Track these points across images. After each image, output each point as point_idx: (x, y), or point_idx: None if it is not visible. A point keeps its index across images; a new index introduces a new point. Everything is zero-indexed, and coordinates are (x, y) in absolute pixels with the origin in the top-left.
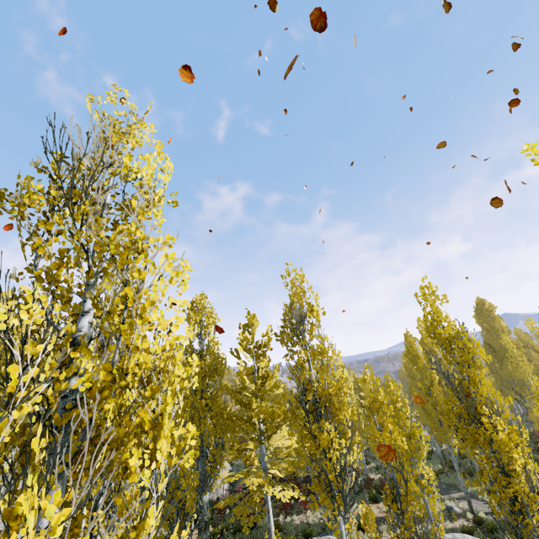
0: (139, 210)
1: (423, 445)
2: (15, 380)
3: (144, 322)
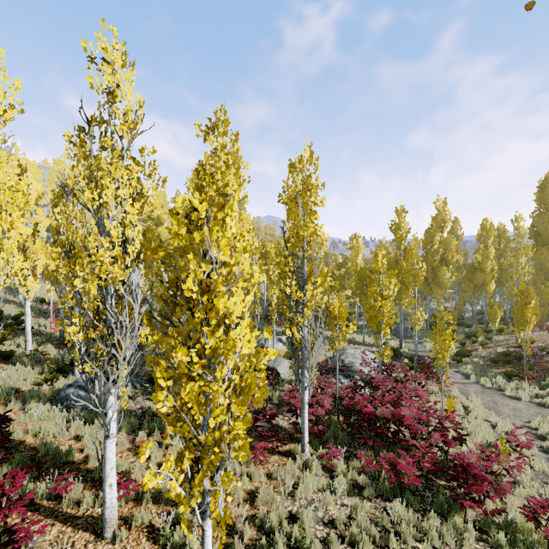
0: None
1: None
2: None
3: None
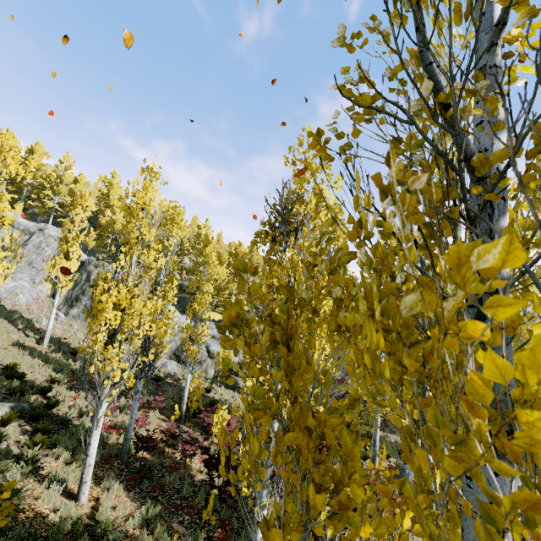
0: None
1: None
2: None
3: None
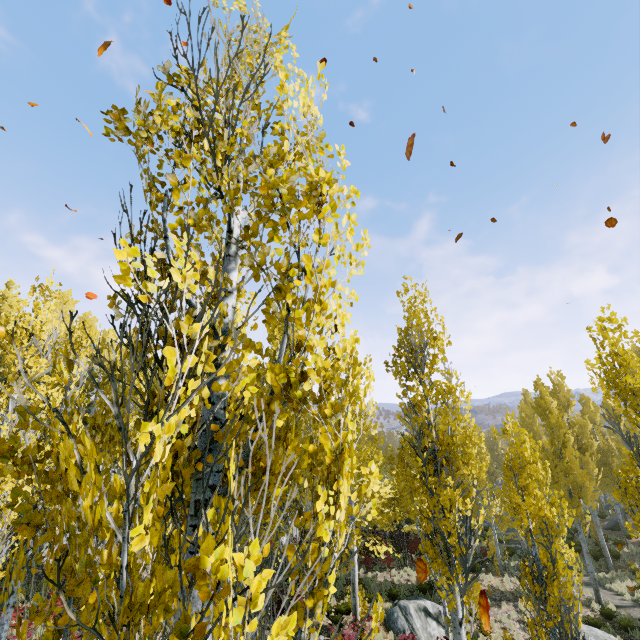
0: (316, 141)
1: (564, 519)
2: (171, 368)
3: (322, 310)
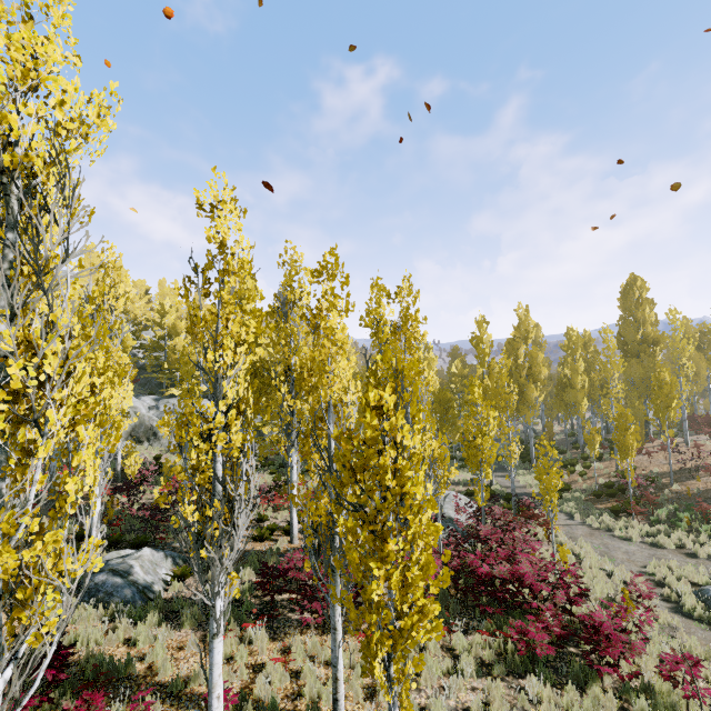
0: None
1: None
2: None
3: None
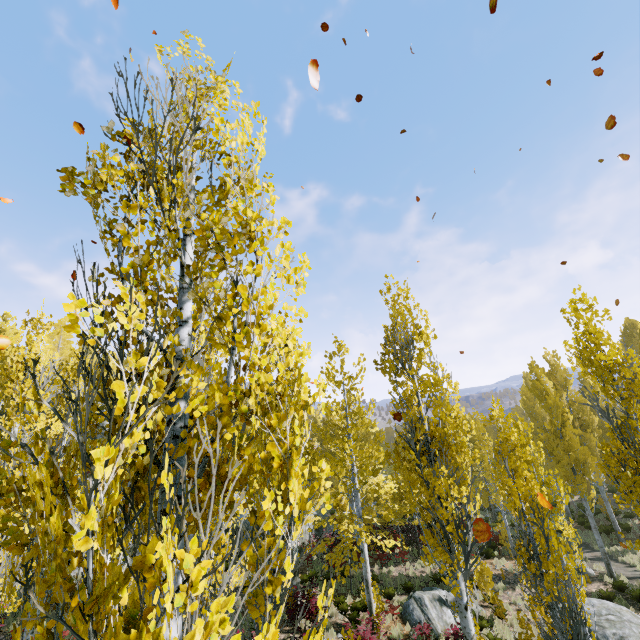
0: (245, 183)
1: (561, 497)
2: (122, 399)
3: (262, 332)
